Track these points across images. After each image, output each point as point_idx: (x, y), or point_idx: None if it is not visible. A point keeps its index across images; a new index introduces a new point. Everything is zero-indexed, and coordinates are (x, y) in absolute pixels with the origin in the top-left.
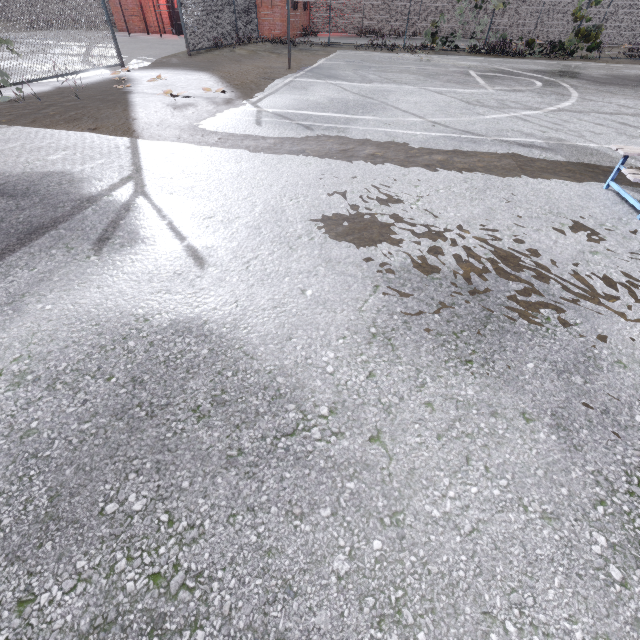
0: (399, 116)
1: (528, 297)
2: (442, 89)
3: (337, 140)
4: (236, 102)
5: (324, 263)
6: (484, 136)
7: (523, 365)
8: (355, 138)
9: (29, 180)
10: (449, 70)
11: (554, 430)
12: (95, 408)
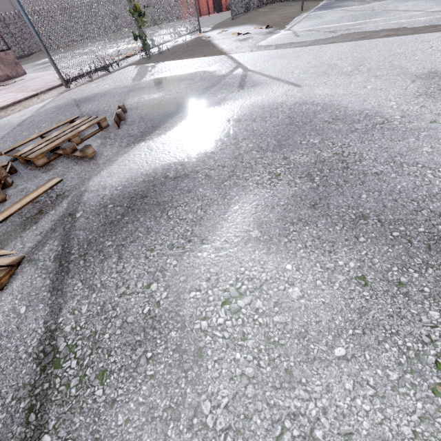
0: (401, 14)
1: None
2: None
3: (356, 33)
4: (275, 31)
5: (373, 77)
6: None
7: None
8: (369, 30)
9: (190, 75)
10: None
11: None
12: (277, 124)
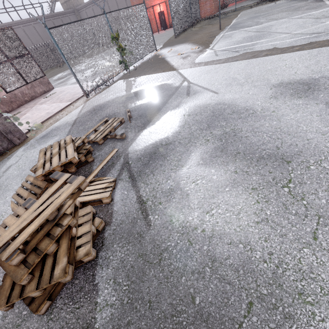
0: (277, 36)
1: (326, 82)
2: (302, 15)
3: (250, 53)
4: (204, 50)
5: (253, 87)
6: (322, 33)
7: (319, 96)
8: (257, 50)
9: (158, 87)
10: (308, 2)
11: (325, 105)
12: (207, 116)
